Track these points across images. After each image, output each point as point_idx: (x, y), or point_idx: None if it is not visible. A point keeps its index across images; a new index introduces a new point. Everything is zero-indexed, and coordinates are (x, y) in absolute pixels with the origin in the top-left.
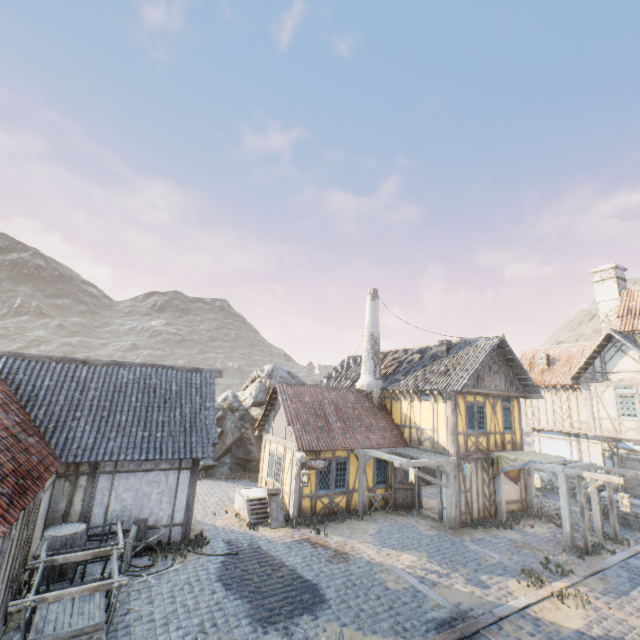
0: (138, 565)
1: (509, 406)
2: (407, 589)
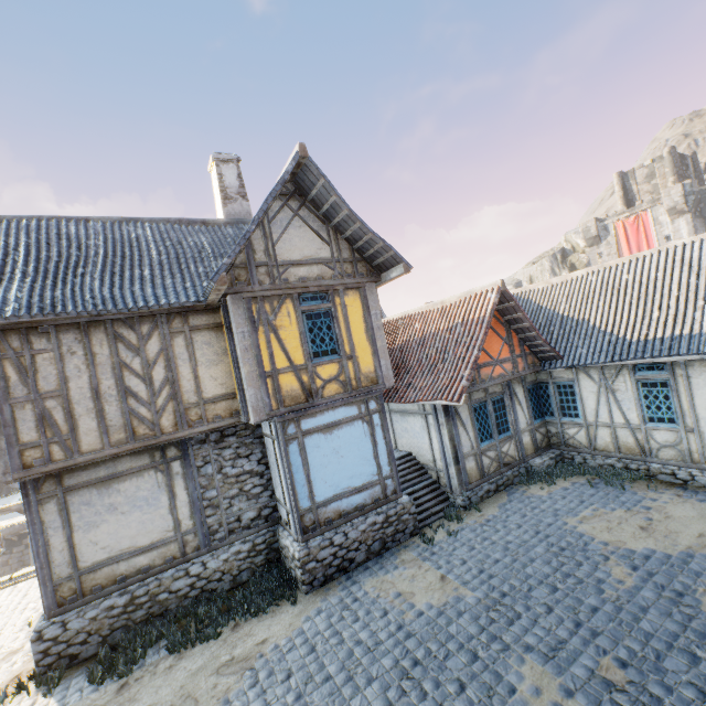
0: (0, 495)
1: None
2: None
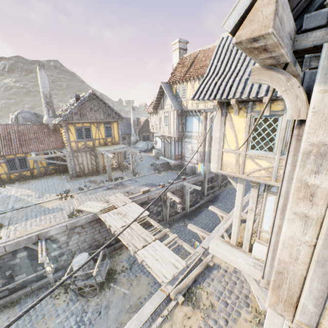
0: None
1: (110, 126)
2: (4, 203)
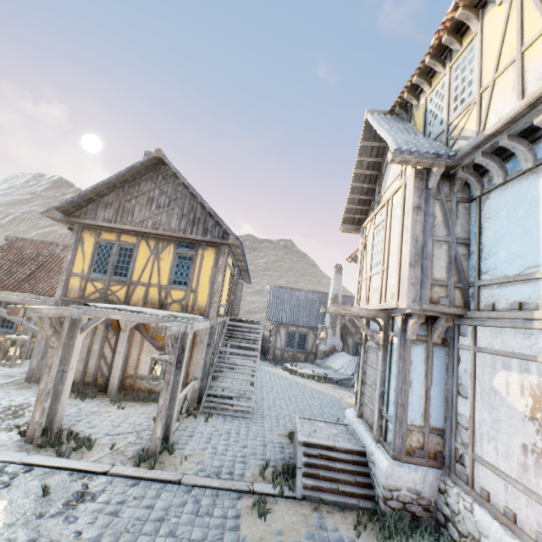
0: None
1: (194, 255)
2: None
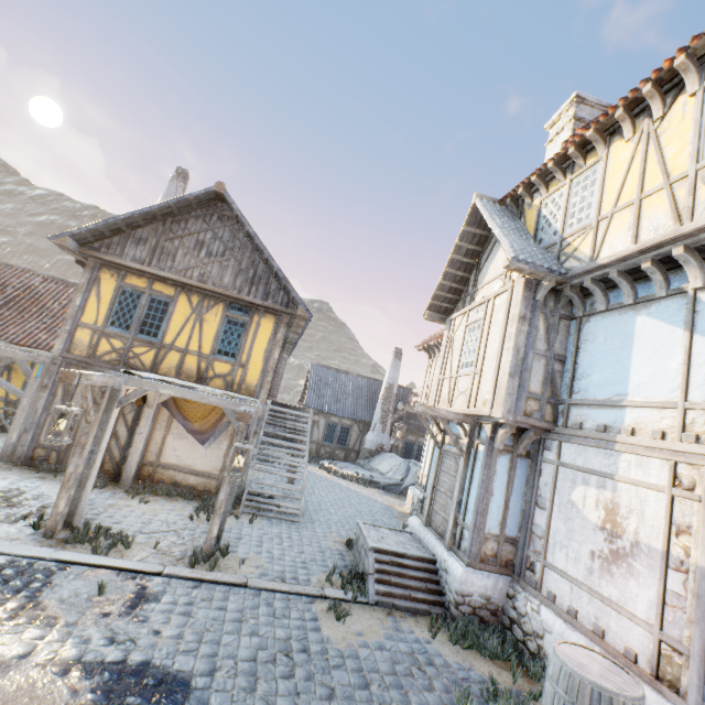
0: None
1: (248, 322)
2: None
